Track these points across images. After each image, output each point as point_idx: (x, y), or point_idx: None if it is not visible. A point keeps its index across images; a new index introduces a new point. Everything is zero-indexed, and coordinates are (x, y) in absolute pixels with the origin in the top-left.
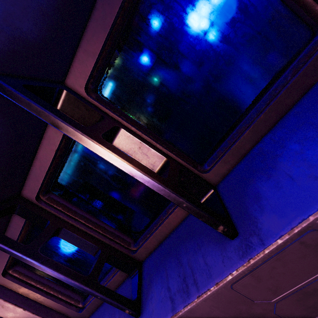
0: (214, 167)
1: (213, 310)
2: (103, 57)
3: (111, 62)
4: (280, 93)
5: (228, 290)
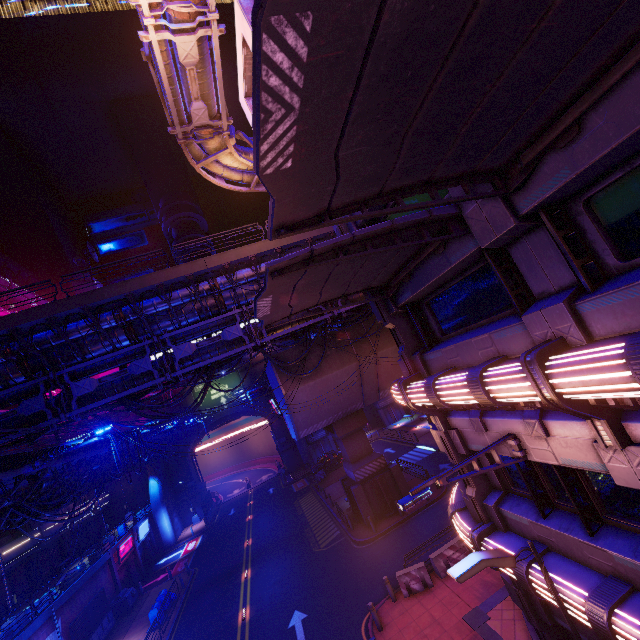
0: (607, 519)
1: (570, 541)
2: None
3: None
4: None
5: (578, 541)
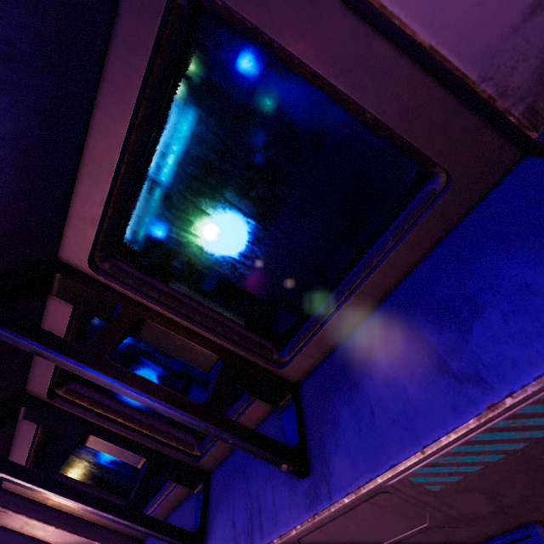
0: (292, 361)
1: None
2: (110, 216)
3: (127, 213)
4: (374, 270)
5: None
